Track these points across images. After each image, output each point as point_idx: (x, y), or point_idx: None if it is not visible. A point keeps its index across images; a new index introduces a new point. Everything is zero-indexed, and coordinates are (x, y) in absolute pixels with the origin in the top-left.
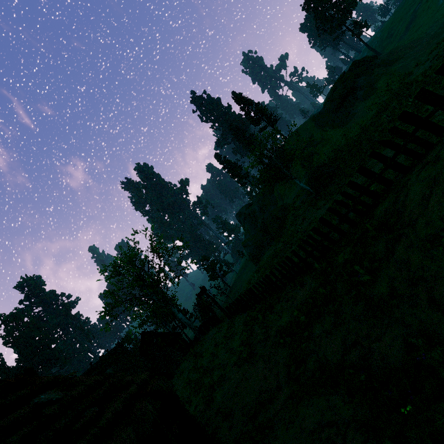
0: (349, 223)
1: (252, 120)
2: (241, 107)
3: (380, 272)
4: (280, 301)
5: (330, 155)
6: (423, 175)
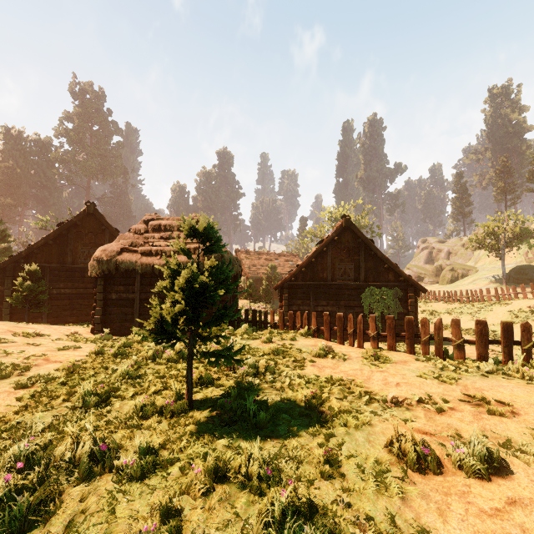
0: (496, 299)
1: (531, 175)
2: None
3: (487, 313)
4: (432, 303)
5: None
6: (530, 300)
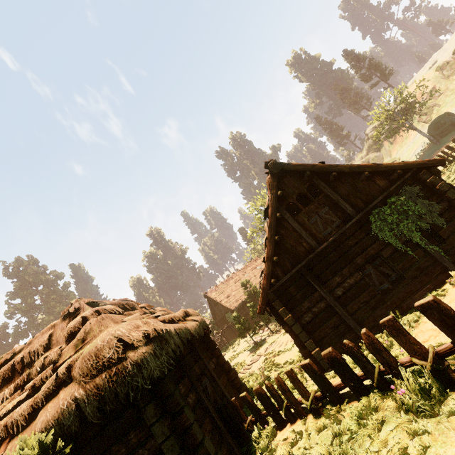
0: None
1: (364, 77)
2: (352, 65)
3: None
4: None
5: (454, 105)
6: None
